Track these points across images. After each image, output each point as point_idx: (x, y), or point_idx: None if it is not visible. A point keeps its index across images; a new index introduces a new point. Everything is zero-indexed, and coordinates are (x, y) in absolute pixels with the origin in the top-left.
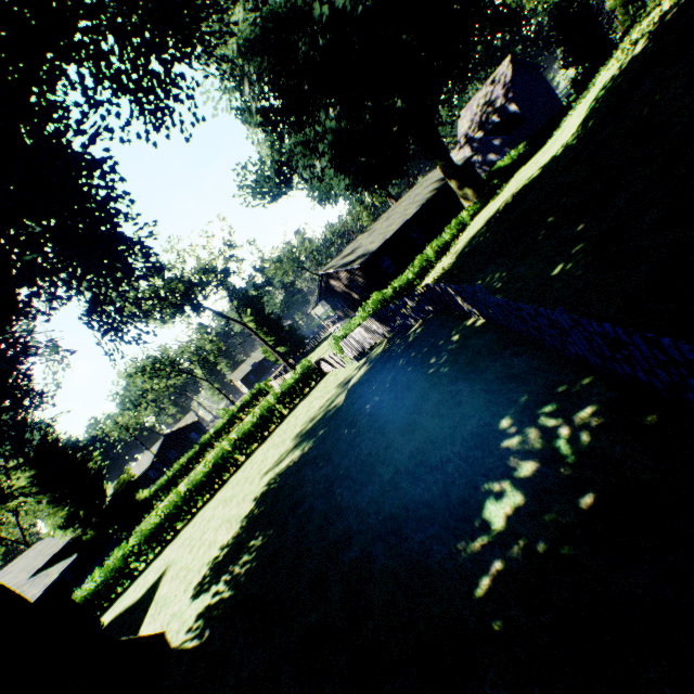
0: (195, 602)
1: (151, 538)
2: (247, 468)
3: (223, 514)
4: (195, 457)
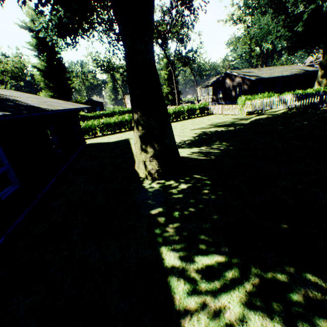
0: (182, 149)
1: (110, 126)
2: None
3: None
4: (108, 115)
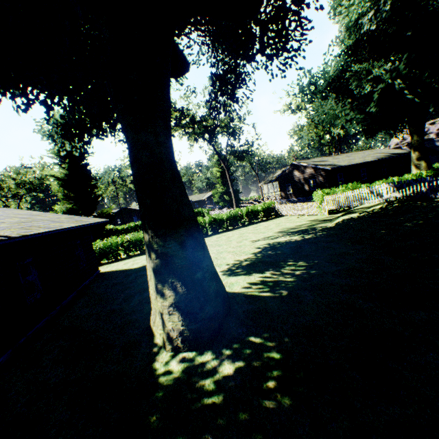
0: (235, 277)
1: (139, 243)
2: (222, 237)
3: (216, 249)
4: None
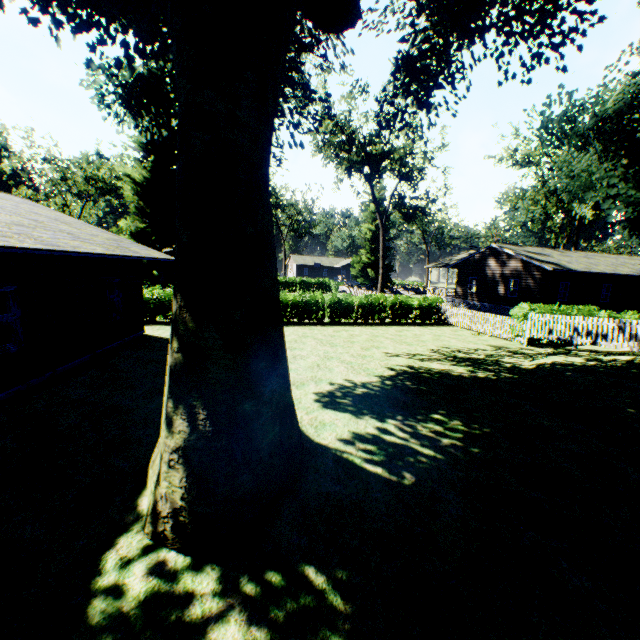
0: (334, 413)
1: None
2: (343, 332)
3: (325, 350)
4: None
